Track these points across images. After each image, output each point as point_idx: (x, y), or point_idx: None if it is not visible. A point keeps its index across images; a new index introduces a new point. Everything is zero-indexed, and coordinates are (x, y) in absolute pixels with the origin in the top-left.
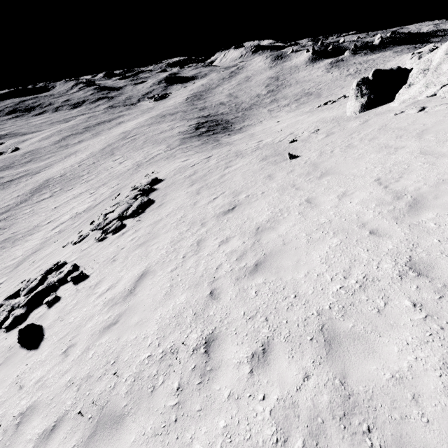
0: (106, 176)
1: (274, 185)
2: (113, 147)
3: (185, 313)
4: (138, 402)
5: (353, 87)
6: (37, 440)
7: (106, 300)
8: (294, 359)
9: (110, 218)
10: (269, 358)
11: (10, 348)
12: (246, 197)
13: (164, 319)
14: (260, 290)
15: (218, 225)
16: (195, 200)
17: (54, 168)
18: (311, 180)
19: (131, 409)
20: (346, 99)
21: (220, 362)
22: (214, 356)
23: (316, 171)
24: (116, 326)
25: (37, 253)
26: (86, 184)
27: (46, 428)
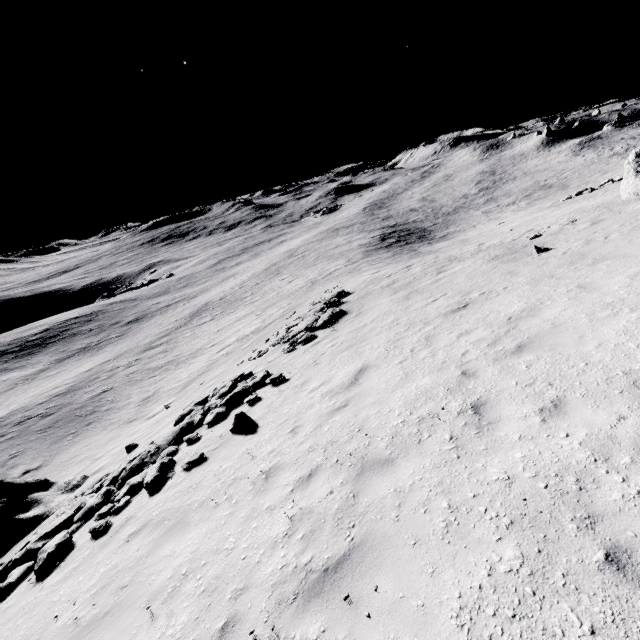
0: (274, 296)
1: (520, 280)
2: (278, 266)
3: (434, 390)
4: (406, 450)
5: (629, 161)
6: (295, 484)
7: (323, 393)
8: (600, 407)
9: (296, 330)
10: (564, 410)
11: (221, 437)
12: (481, 294)
13: (409, 396)
14: (532, 365)
15: (448, 321)
16: (406, 305)
17: (213, 291)
18: (578, 269)
19: (399, 455)
20: (616, 184)
21: (499, 418)
22: (488, 415)
23: (584, 259)
24: (347, 408)
25: (205, 374)
26: (250, 306)
27: (301, 476)
